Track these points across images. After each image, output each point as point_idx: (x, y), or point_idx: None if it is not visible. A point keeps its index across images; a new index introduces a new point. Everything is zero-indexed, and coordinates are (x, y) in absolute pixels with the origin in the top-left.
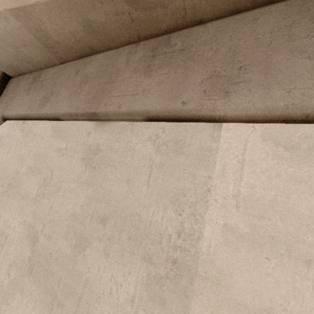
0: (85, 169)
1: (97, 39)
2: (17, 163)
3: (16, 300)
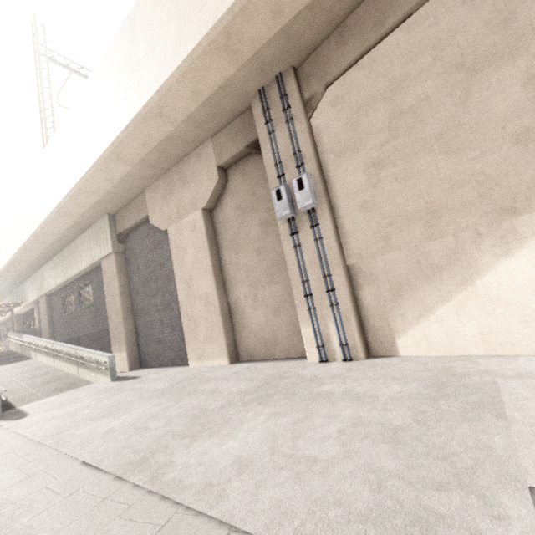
0: (471, 3)
1: None
2: (384, 78)
3: (476, 90)
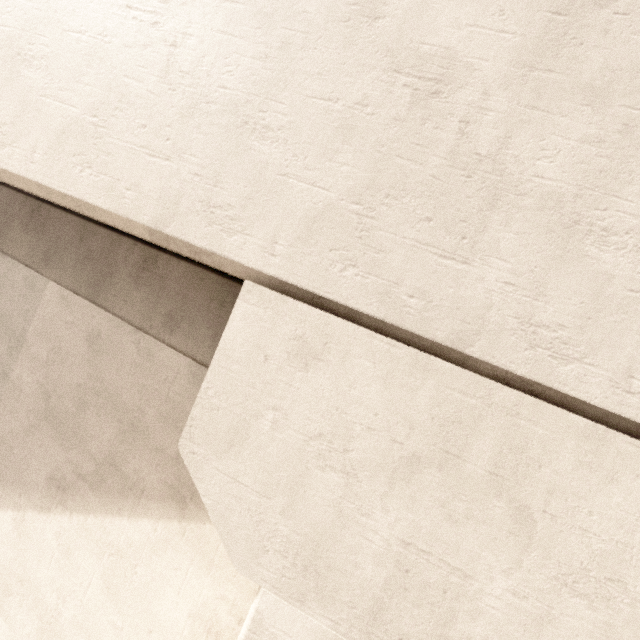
0: None
1: None
2: None
3: None
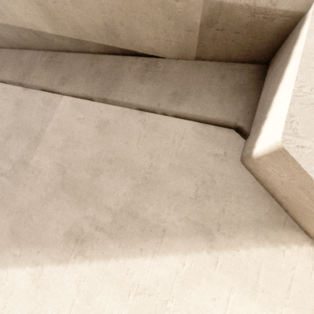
0: (15, 109)
1: (27, 43)
2: None
3: None
